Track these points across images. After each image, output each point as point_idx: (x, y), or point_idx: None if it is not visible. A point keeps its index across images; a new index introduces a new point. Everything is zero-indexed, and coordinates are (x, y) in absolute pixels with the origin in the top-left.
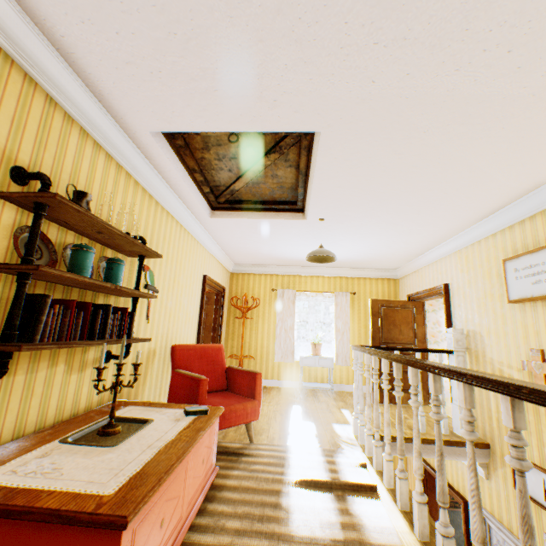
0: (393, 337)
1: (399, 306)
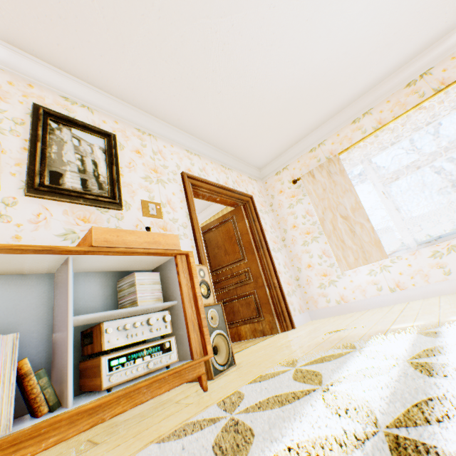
0: (221, 261)
1: (220, 224)
